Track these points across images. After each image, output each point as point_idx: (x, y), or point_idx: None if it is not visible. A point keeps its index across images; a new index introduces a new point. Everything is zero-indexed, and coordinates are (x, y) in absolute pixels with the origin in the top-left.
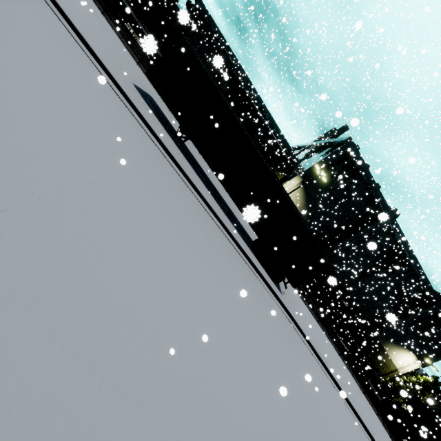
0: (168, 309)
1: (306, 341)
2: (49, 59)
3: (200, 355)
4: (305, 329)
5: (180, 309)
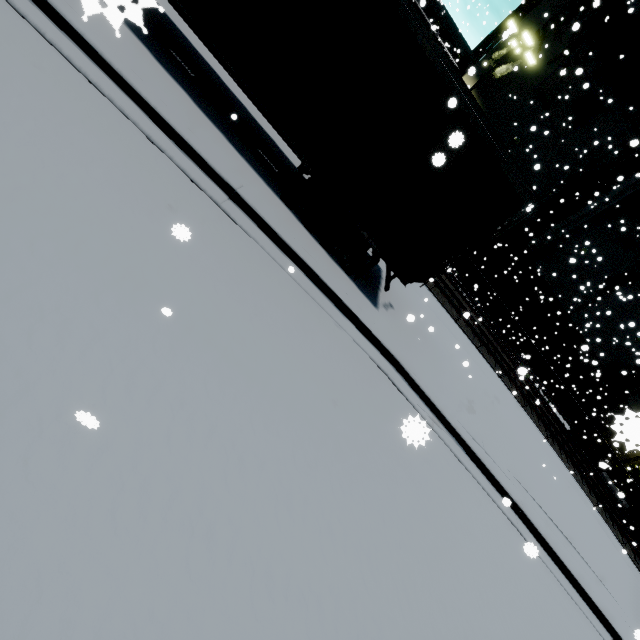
0: None
1: (441, 425)
2: None
3: None
4: (446, 393)
5: None
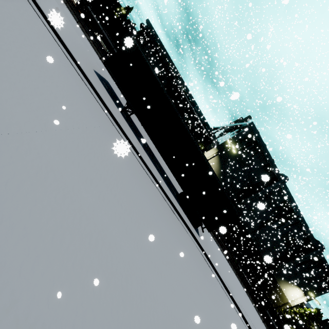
0: (95, 243)
1: (218, 276)
2: (22, 39)
3: (121, 287)
4: (217, 266)
5: (106, 243)
